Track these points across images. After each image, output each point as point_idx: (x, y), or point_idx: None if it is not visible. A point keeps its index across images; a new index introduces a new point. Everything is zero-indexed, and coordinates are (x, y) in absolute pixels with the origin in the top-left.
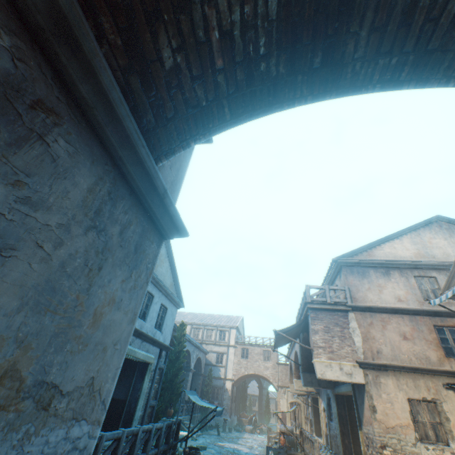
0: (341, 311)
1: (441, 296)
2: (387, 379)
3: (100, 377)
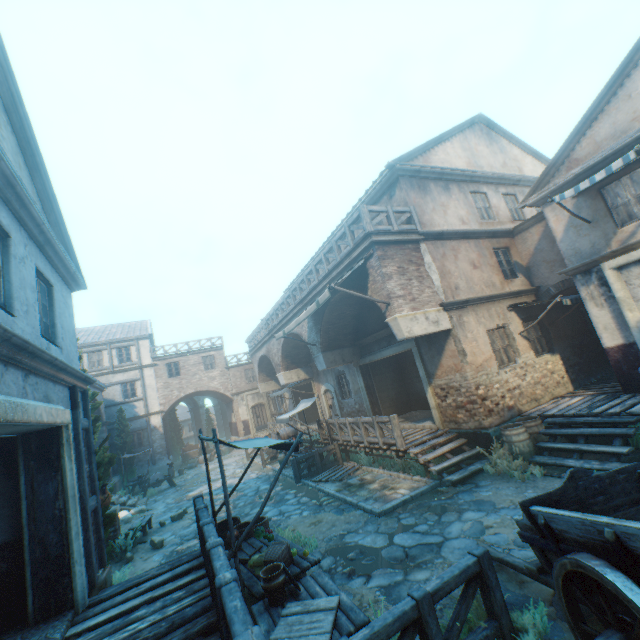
0: (412, 243)
1: (578, 185)
2: (468, 317)
3: None
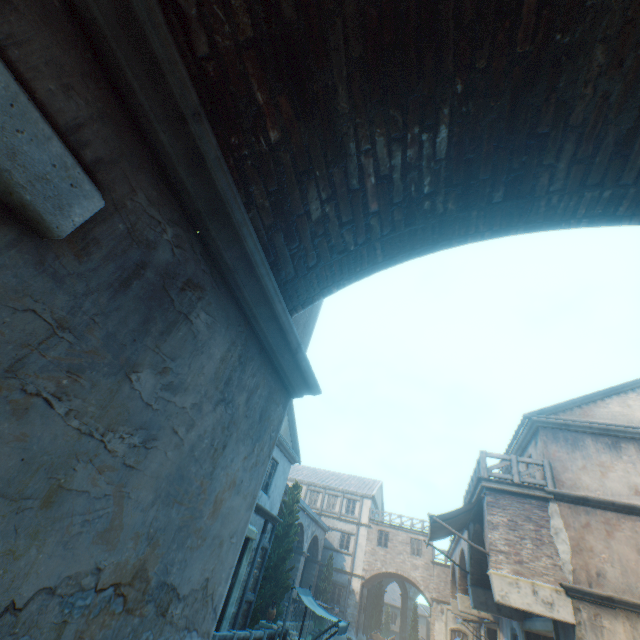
0: (536, 499)
1: None
2: (614, 622)
3: (214, 578)
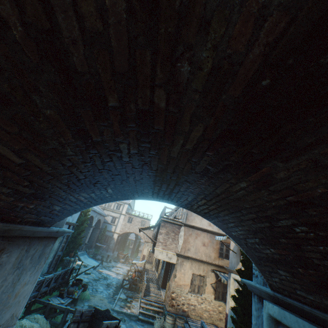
0: (178, 225)
1: (219, 237)
2: (187, 263)
3: (17, 311)
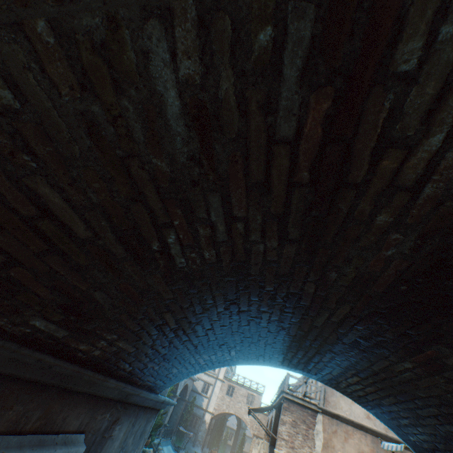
0: (312, 410)
1: (389, 444)
2: None
3: None
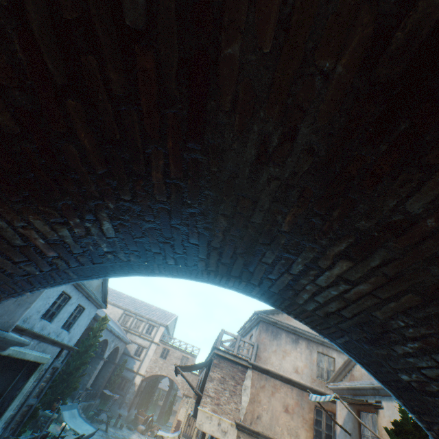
0: (242, 366)
1: (317, 395)
2: None
3: None
